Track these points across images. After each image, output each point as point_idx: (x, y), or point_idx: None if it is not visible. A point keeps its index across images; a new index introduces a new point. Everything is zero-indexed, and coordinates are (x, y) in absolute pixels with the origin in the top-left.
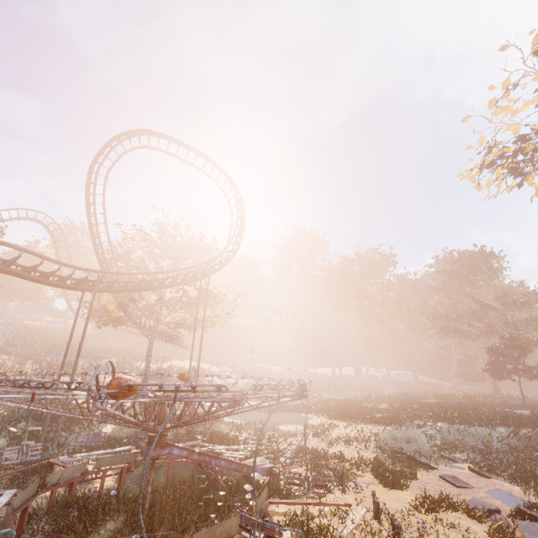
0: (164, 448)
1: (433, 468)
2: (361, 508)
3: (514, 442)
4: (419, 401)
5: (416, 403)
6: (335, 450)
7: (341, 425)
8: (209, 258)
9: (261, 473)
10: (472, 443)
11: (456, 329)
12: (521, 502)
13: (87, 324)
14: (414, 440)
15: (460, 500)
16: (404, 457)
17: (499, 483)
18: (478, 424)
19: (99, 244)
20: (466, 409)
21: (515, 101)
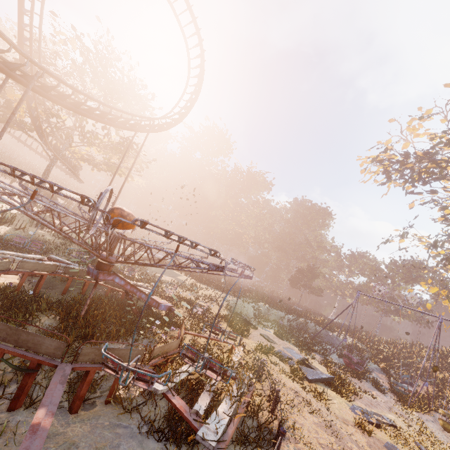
0: (110, 275)
1: (256, 328)
2: (241, 348)
3: (293, 323)
4: (245, 285)
5: (243, 286)
6: (201, 303)
7: (203, 287)
8: (140, 111)
9: (163, 308)
10: (273, 318)
11: (285, 250)
12: (300, 356)
13: (10, 120)
14: (246, 309)
15: (277, 351)
16: (242, 318)
17: (288, 344)
18: (280, 309)
19: (29, 26)
20: (272, 298)
21: (427, 129)
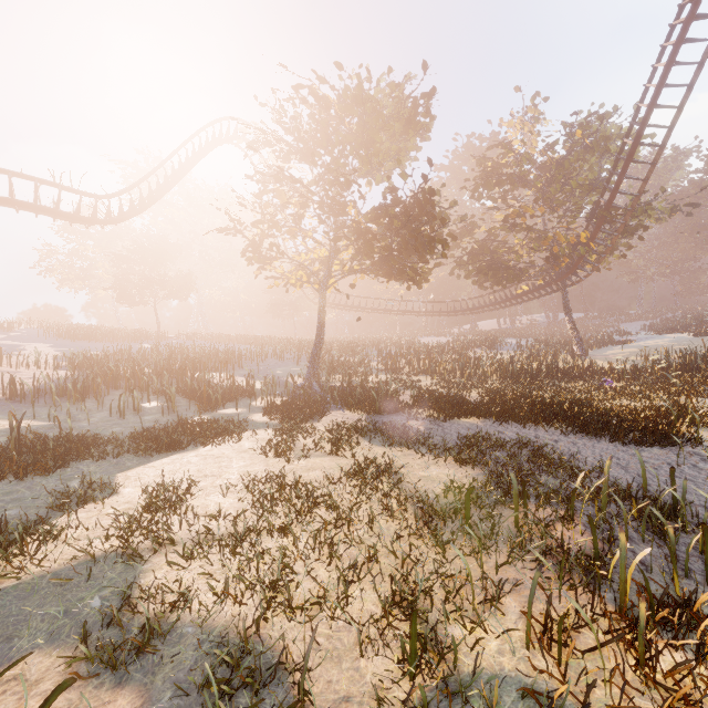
0: None
1: None
2: None
3: None
4: None
5: None
6: None
7: None
8: None
9: None
10: None
11: None
12: None
13: None
14: None
15: None
16: None
17: None
18: None
19: (668, 138)
20: None
21: None
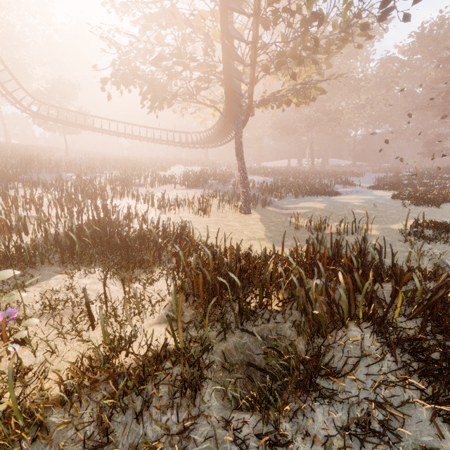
0: None
1: None
2: None
3: None
4: None
5: None
6: None
7: None
8: None
9: None
10: None
11: None
12: None
13: None
14: None
15: None
16: None
17: None
18: None
19: None
20: None
21: None
